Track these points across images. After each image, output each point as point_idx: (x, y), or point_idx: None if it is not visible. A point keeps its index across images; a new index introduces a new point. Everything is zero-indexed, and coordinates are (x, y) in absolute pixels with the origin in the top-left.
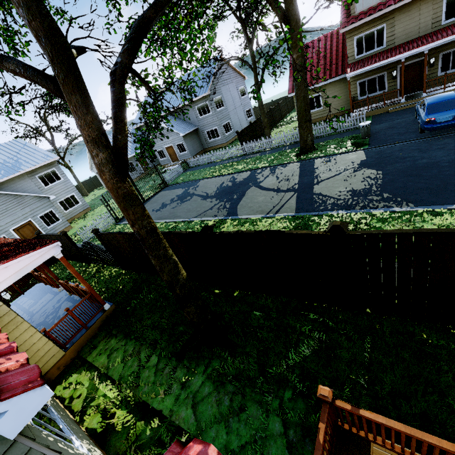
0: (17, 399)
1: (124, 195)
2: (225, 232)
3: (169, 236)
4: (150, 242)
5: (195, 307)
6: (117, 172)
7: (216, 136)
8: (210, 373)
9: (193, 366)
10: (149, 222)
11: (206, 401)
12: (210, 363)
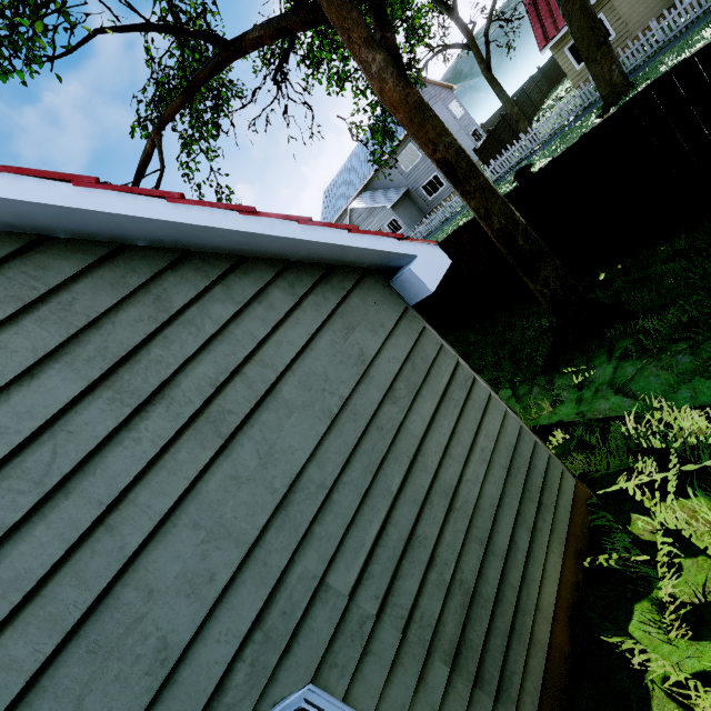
0: (420, 248)
1: (416, 105)
2: (557, 155)
3: (457, 237)
4: (463, 168)
5: (553, 267)
6: (400, 75)
7: (438, 186)
8: (623, 354)
9: (582, 365)
10: (454, 140)
11: (640, 377)
12: (614, 348)
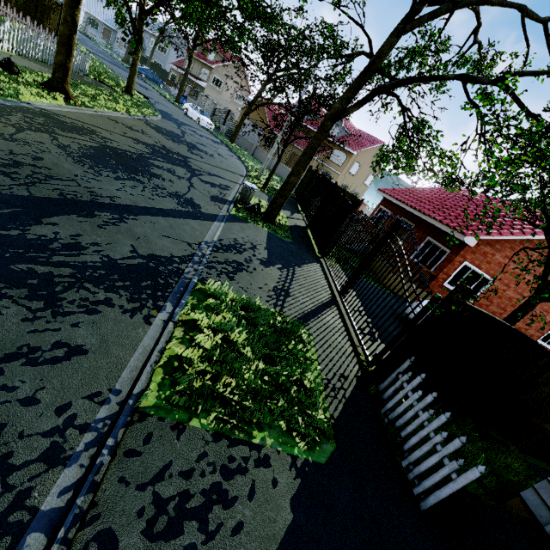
0: None
1: None
2: None
3: None
4: None
5: None
6: None
7: None
8: None
9: None
10: None
11: None
12: None
